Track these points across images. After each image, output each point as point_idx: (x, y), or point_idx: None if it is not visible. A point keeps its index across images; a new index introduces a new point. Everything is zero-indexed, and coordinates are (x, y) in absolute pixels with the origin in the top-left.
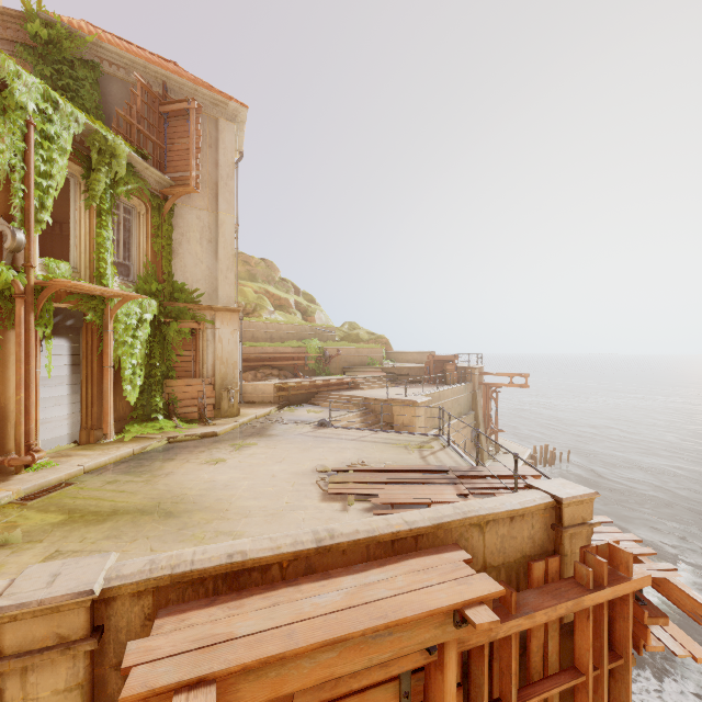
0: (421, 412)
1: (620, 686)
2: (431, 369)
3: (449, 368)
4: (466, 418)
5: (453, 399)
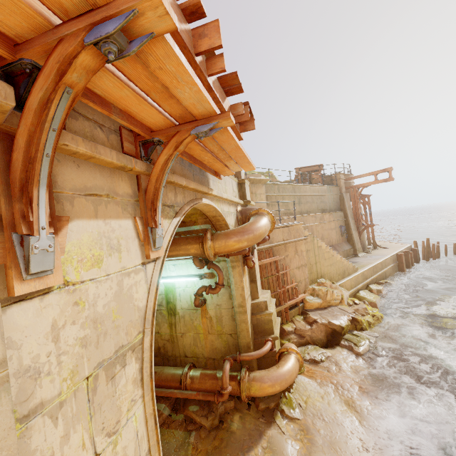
0: (260, 191)
1: None
2: (299, 180)
3: (314, 176)
4: (332, 214)
5: (312, 195)
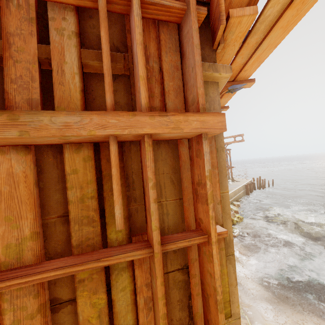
0: None
1: (188, 54)
2: None
3: None
4: None
5: None
